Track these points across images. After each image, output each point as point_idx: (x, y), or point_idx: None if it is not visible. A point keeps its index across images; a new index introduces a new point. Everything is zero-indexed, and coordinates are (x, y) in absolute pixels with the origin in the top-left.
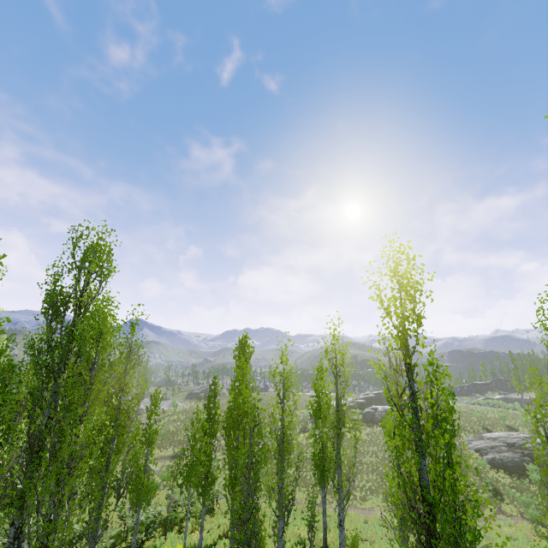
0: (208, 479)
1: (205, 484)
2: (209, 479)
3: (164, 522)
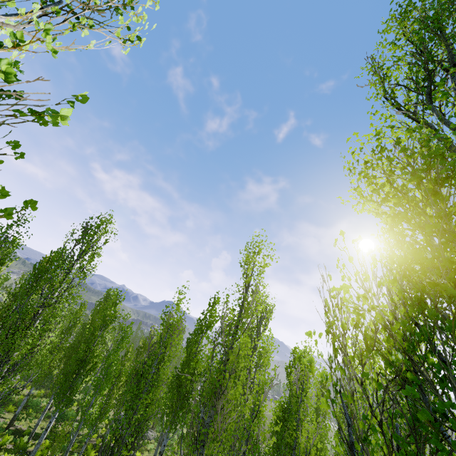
0: None
1: None
2: None
3: None
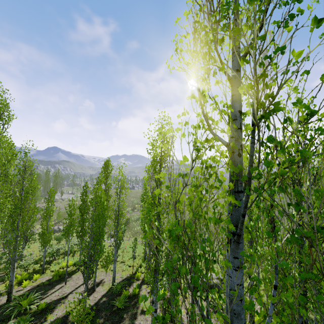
0: (83, 232)
1: (81, 234)
2: (83, 232)
3: (66, 252)
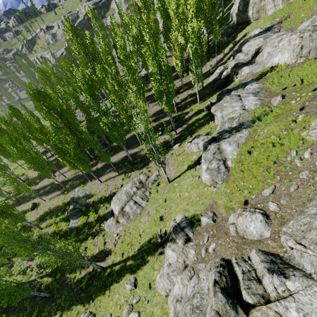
0: None
1: None
2: None
3: None
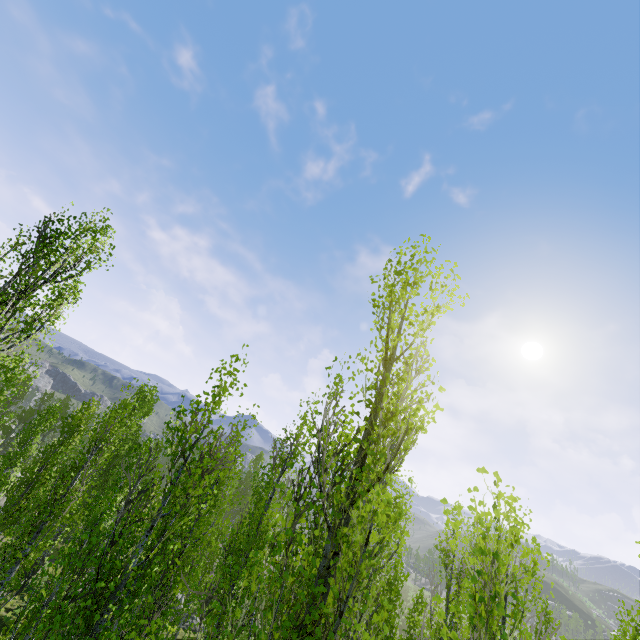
0: None
1: None
2: None
3: None
